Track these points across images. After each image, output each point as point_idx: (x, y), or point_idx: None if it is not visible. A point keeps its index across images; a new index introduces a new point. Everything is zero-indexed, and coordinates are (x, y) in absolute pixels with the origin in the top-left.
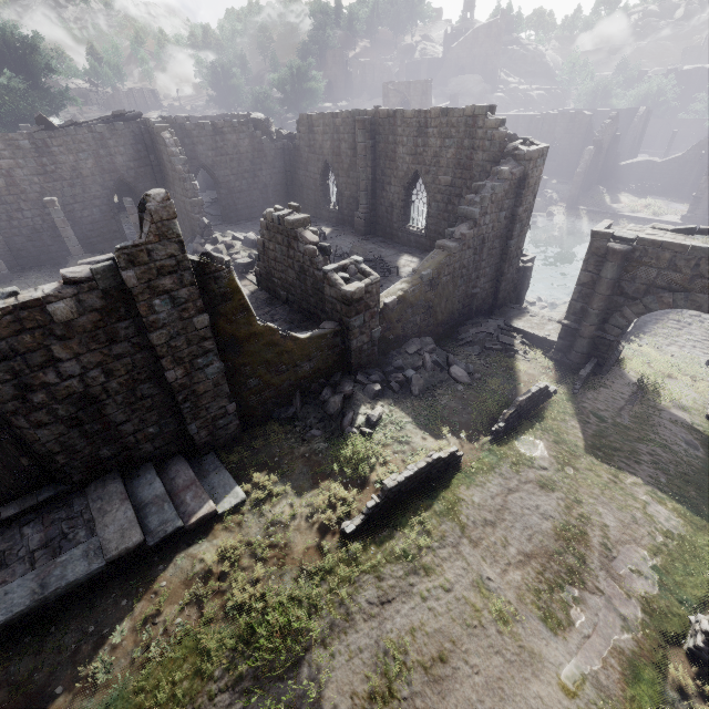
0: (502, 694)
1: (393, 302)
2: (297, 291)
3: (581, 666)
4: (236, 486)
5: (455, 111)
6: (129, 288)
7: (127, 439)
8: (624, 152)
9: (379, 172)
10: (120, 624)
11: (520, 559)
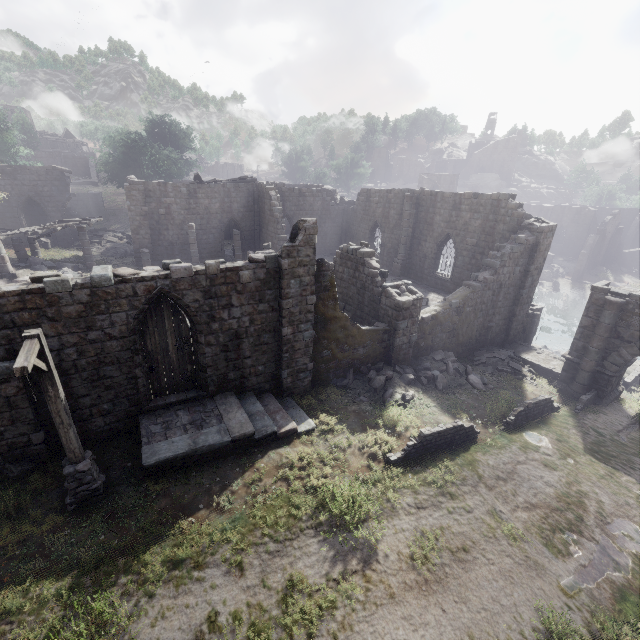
0: (511, 579)
1: (428, 318)
2: (354, 302)
3: (576, 579)
4: (309, 419)
5: (484, 195)
6: (282, 270)
7: (245, 370)
8: (627, 242)
9: (418, 232)
10: (235, 480)
11: (526, 506)
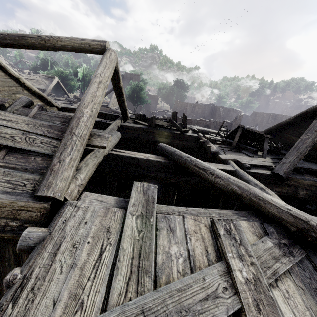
0: None
1: None
2: None
3: None
4: None
5: None
6: (232, 125)
7: None
8: None
9: None
10: None
11: None
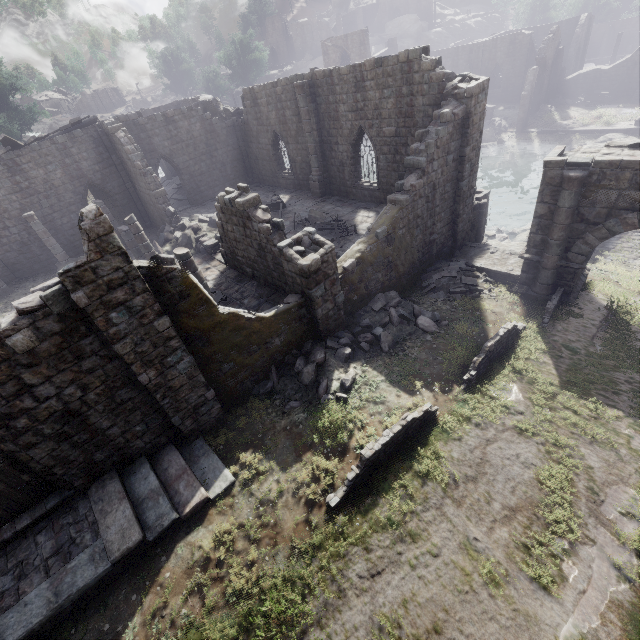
0: None
1: (352, 265)
2: (260, 267)
3: (579, 626)
4: (224, 469)
5: (389, 59)
6: (81, 308)
7: (117, 440)
8: (569, 65)
9: (325, 133)
10: (131, 620)
11: (505, 515)
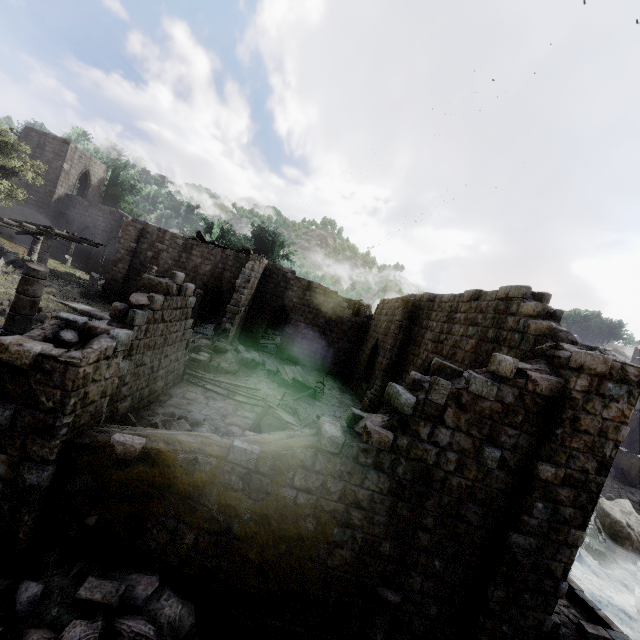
0: None
1: (130, 448)
2: None
3: None
4: None
5: (488, 293)
6: None
7: None
8: None
9: (405, 356)
10: None
11: None
